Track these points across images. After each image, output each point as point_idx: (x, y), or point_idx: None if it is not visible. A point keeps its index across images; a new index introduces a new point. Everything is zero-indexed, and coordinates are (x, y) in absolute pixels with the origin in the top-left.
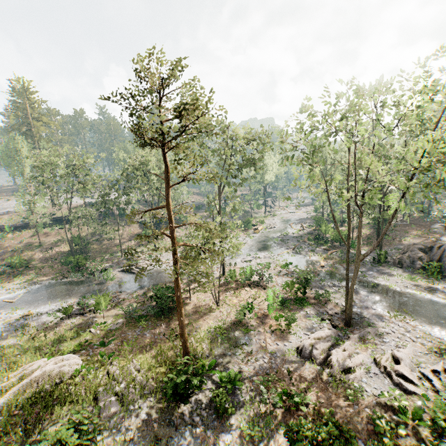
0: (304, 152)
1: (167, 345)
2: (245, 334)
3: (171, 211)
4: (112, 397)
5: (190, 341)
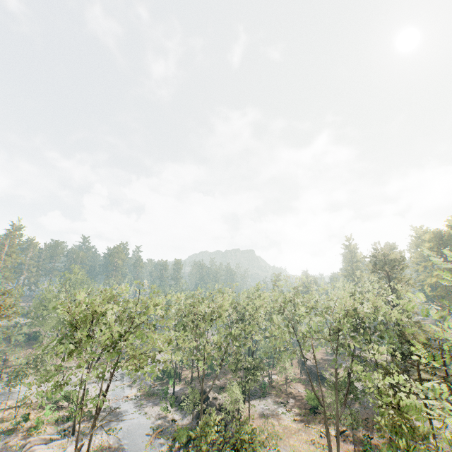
0: None
1: None
2: (7, 435)
3: None
4: None
5: None
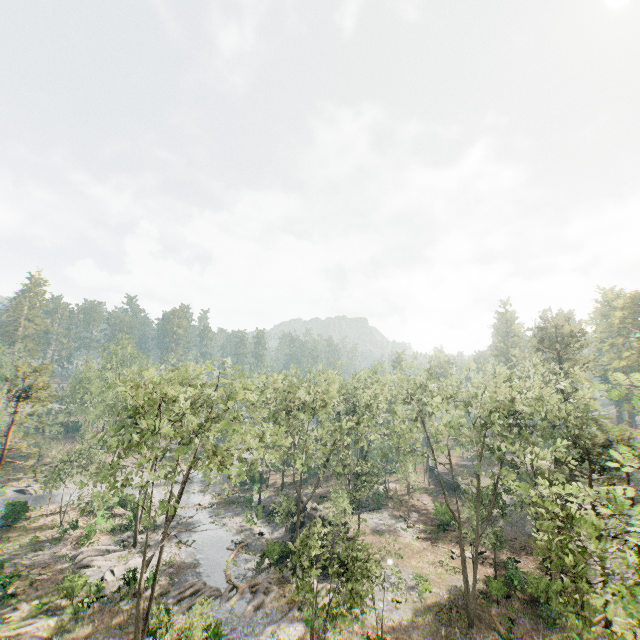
0: (135, 407)
1: None
2: (53, 545)
3: (8, 439)
4: None
5: (6, 545)
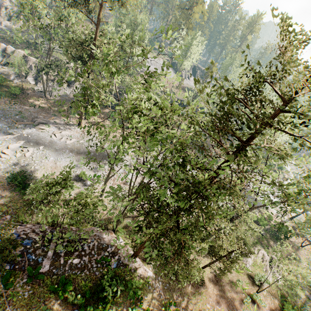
0: None
1: (296, 264)
2: None
3: None
4: (306, 291)
5: (301, 265)
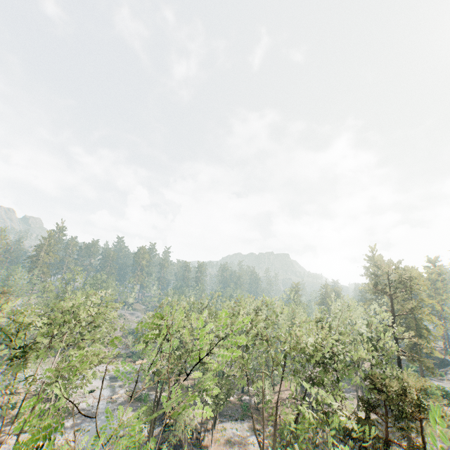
0: None
1: None
2: None
3: None
4: None
5: None
